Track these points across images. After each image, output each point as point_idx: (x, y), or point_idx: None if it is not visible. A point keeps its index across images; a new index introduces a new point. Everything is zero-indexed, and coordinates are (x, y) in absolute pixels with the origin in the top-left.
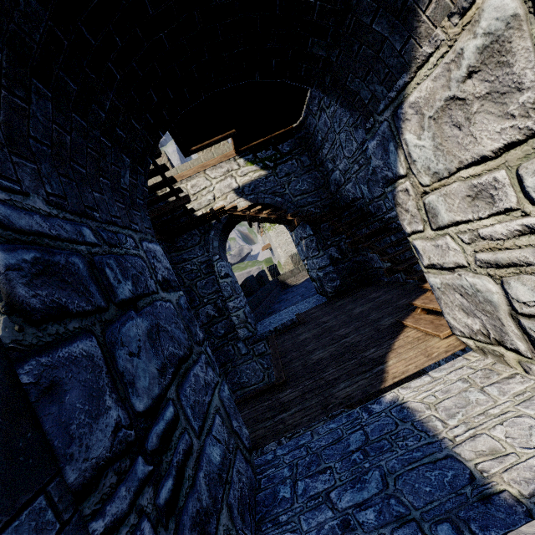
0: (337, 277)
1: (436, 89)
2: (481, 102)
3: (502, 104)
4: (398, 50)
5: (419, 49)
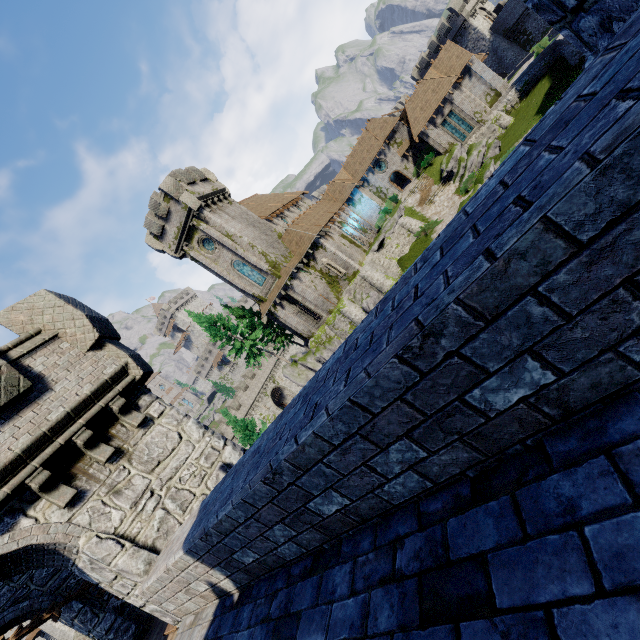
0: (130, 623)
1: (86, 565)
2: (100, 569)
3: (105, 570)
4: (63, 557)
5: (71, 557)
